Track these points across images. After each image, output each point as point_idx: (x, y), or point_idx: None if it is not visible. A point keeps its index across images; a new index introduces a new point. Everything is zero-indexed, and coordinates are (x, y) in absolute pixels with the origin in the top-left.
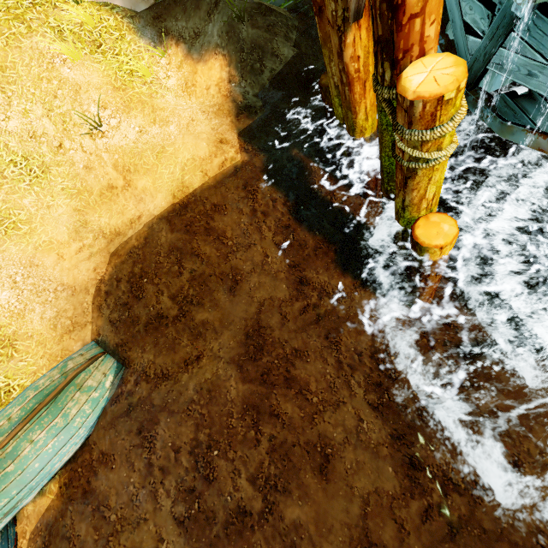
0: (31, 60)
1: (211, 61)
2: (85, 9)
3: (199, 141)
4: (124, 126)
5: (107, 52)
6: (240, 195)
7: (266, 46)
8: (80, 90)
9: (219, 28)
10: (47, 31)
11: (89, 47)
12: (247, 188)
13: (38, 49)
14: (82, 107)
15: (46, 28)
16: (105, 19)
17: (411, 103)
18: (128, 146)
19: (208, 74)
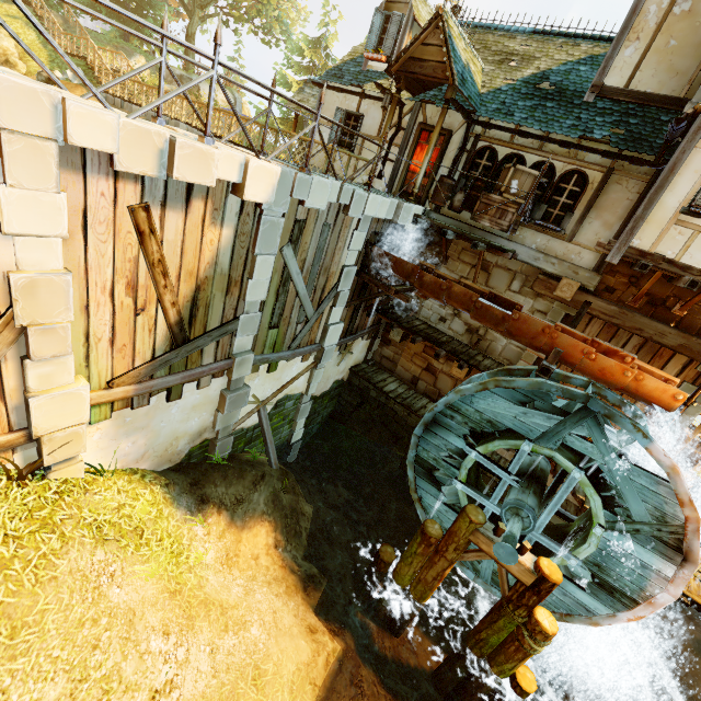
0: (71, 594)
1: (257, 527)
2: (116, 484)
3: (297, 640)
4: (194, 652)
5: (151, 540)
6: (350, 695)
7: (297, 507)
8: (135, 617)
9: (266, 497)
10: (84, 532)
11: (133, 540)
12: (354, 682)
13: (79, 569)
14: (139, 647)
15: (82, 528)
16: (141, 493)
17: (550, 635)
18: (212, 688)
19: (254, 540)
